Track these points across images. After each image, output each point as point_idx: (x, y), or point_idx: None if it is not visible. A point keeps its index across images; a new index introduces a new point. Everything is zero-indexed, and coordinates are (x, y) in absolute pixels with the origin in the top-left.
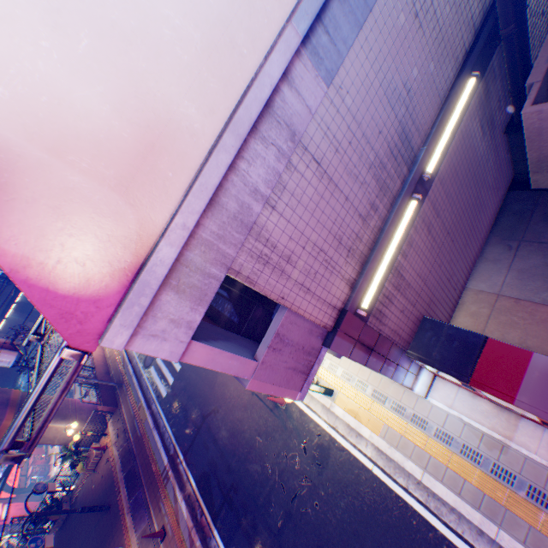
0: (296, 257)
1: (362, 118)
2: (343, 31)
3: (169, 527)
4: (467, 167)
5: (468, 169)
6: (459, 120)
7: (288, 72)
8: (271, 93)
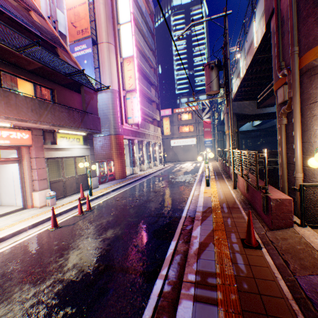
0: None
1: None
2: None
3: (232, 237)
4: None
5: None
6: None
7: None
8: None
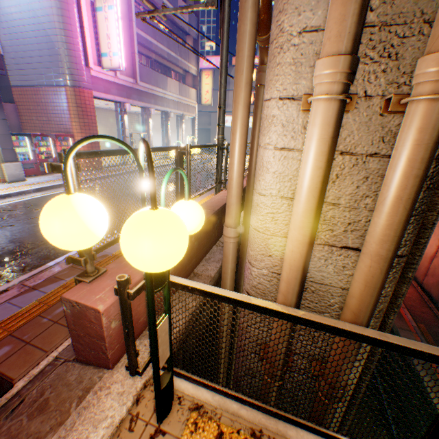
0: None
1: None
2: None
3: None
4: None
5: None
6: None
7: None
8: None
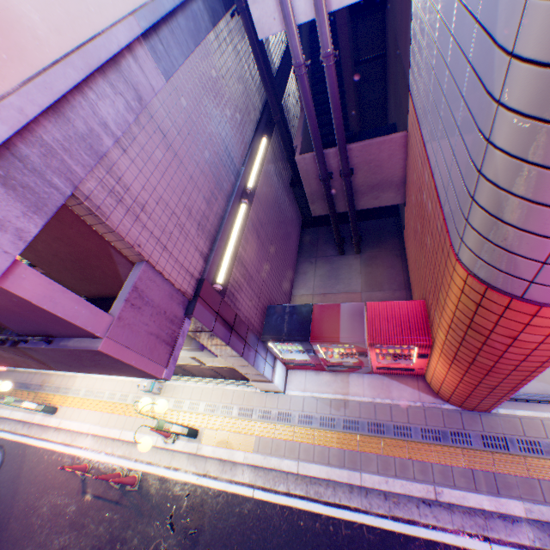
0: (151, 209)
1: (196, 121)
2: (175, 52)
3: None
4: (274, 199)
5: (275, 201)
6: (262, 162)
7: (133, 49)
8: (119, 52)
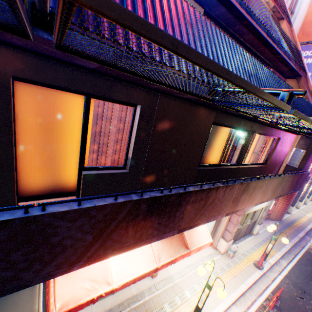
0: None
1: None
2: None
3: None
4: None
5: None
6: None
7: None
8: None
